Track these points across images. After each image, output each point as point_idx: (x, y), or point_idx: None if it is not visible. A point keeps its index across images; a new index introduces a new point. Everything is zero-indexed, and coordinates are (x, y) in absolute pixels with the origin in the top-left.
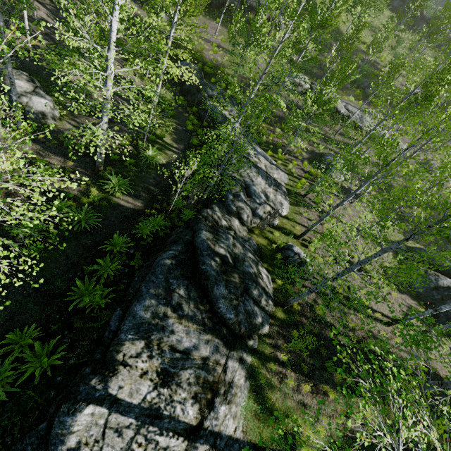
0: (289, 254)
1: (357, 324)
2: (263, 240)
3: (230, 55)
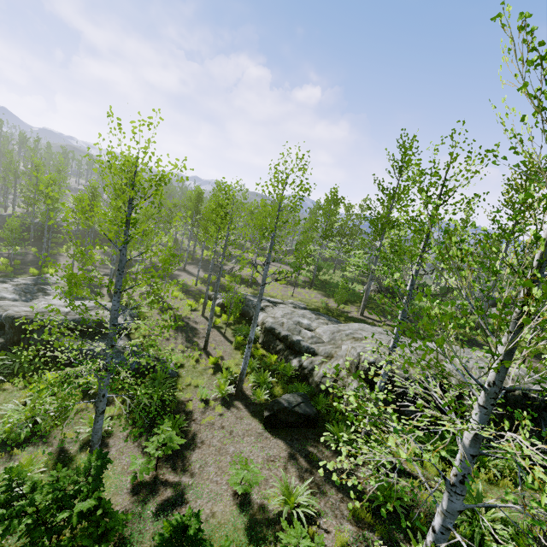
0: None
1: None
2: None
3: None
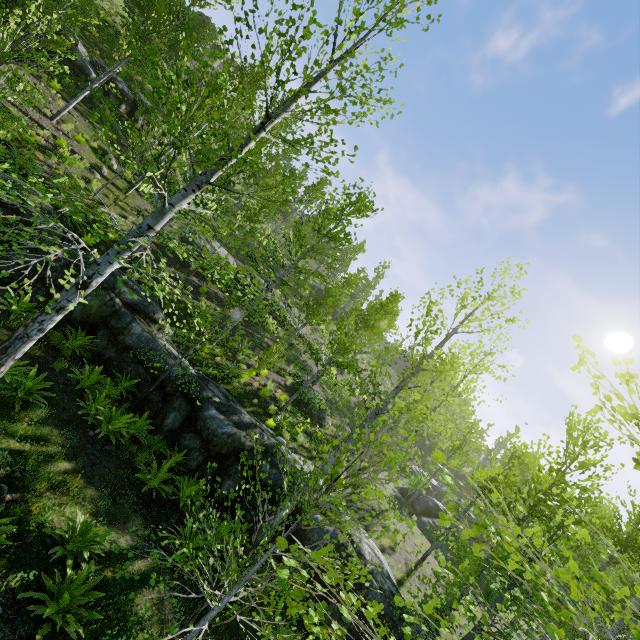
0: None
1: None
2: None
3: (151, 204)
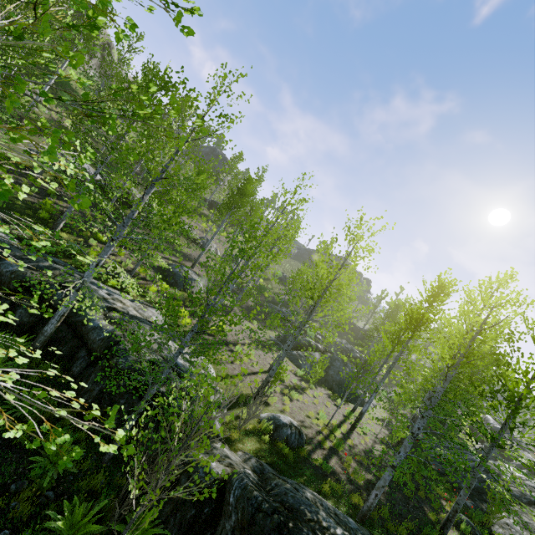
0: (286, 434)
1: (360, 454)
2: (251, 441)
3: None
